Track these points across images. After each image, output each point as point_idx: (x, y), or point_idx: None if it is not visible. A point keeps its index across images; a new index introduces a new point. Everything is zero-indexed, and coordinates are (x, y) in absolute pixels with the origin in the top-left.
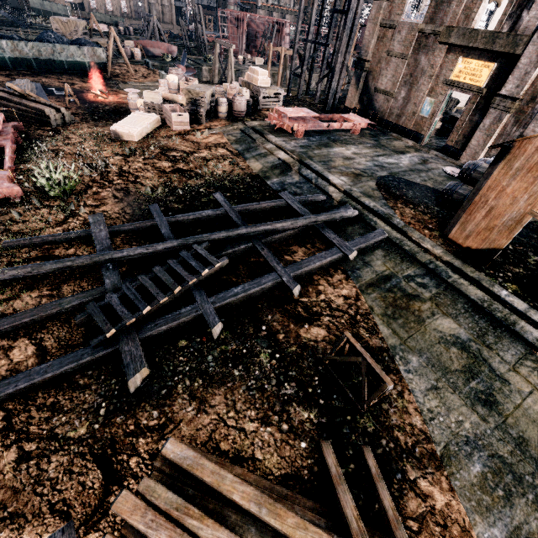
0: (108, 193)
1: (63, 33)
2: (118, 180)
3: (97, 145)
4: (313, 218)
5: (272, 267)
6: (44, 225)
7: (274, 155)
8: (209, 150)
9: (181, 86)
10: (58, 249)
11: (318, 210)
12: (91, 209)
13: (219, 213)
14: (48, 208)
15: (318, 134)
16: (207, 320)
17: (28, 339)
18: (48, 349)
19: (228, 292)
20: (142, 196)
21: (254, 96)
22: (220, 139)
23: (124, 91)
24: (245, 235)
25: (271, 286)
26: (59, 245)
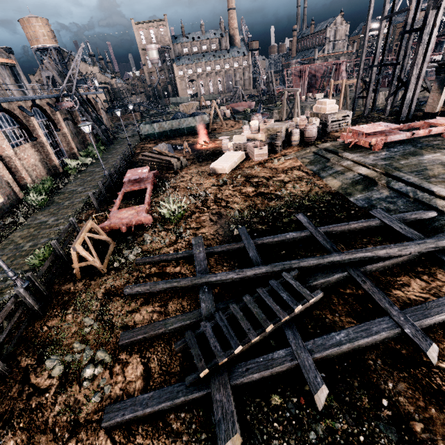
0: (206, 217)
1: (185, 112)
2: (214, 205)
3: (200, 179)
4: (431, 244)
5: (383, 309)
6: (162, 245)
7: (353, 171)
8: (286, 174)
9: (261, 127)
10: (169, 266)
11: (426, 229)
12: (193, 231)
13: (304, 235)
14: (166, 231)
15: (398, 144)
16: (306, 378)
17: (139, 356)
18: (152, 372)
19: (327, 338)
20: (231, 218)
21: (322, 122)
22: (295, 162)
23: (219, 138)
24: (338, 263)
25: (386, 336)
26: (170, 262)
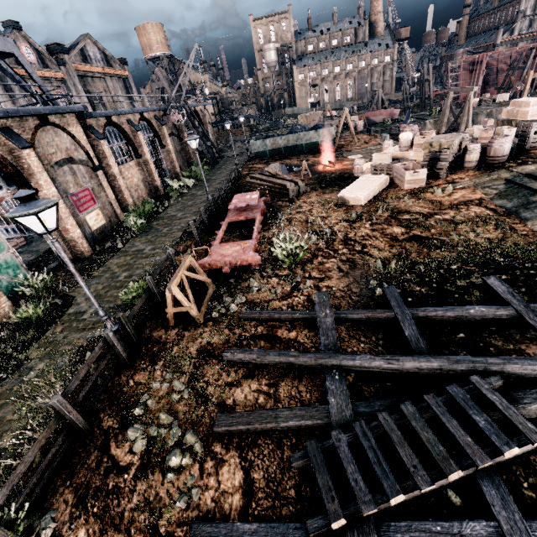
0: (332, 264)
1: (305, 124)
2: (344, 249)
3: (323, 211)
4: None
5: None
6: (272, 297)
7: None
8: (457, 210)
9: (416, 141)
10: (281, 328)
11: None
12: (315, 283)
13: (502, 314)
14: (277, 278)
15: None
16: None
17: (238, 455)
18: (255, 486)
19: None
20: (370, 270)
21: (517, 134)
22: (471, 194)
23: (348, 158)
24: None
25: None
26: (282, 323)
